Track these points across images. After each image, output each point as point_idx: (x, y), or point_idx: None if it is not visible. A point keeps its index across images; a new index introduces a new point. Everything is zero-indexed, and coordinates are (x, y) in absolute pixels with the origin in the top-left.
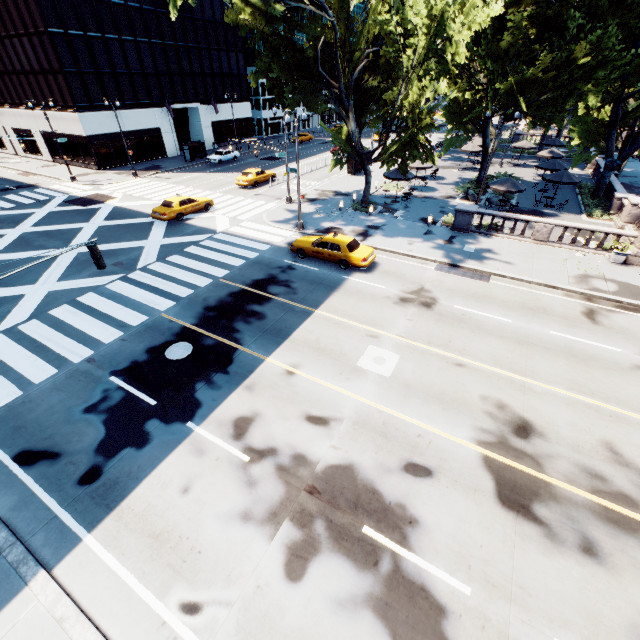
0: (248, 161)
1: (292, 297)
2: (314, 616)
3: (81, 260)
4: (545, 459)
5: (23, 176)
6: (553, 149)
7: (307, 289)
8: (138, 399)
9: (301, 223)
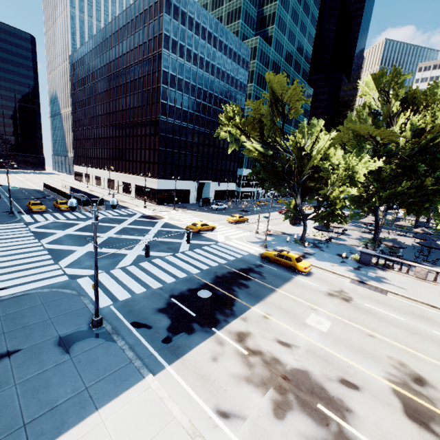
0: (231, 210)
1: (263, 280)
2: (292, 439)
3: (152, 243)
4: (437, 401)
5: (121, 202)
6: (423, 228)
7: (271, 278)
8: (186, 311)
9: (265, 244)
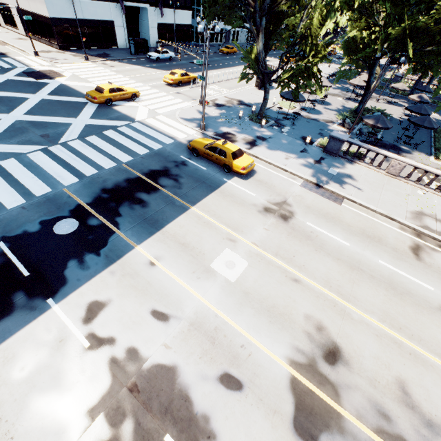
0: (180, 62)
1: (176, 191)
2: None
3: (16, 127)
4: (344, 389)
5: None
6: (423, 94)
7: (191, 186)
8: (15, 268)
9: (203, 125)
